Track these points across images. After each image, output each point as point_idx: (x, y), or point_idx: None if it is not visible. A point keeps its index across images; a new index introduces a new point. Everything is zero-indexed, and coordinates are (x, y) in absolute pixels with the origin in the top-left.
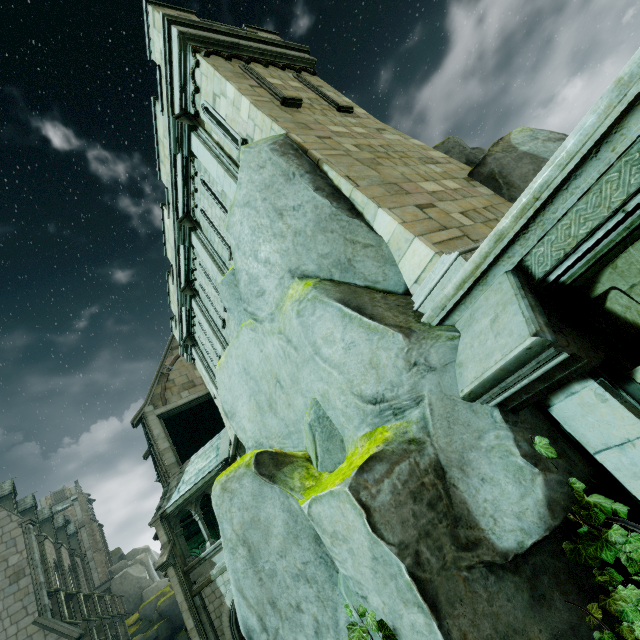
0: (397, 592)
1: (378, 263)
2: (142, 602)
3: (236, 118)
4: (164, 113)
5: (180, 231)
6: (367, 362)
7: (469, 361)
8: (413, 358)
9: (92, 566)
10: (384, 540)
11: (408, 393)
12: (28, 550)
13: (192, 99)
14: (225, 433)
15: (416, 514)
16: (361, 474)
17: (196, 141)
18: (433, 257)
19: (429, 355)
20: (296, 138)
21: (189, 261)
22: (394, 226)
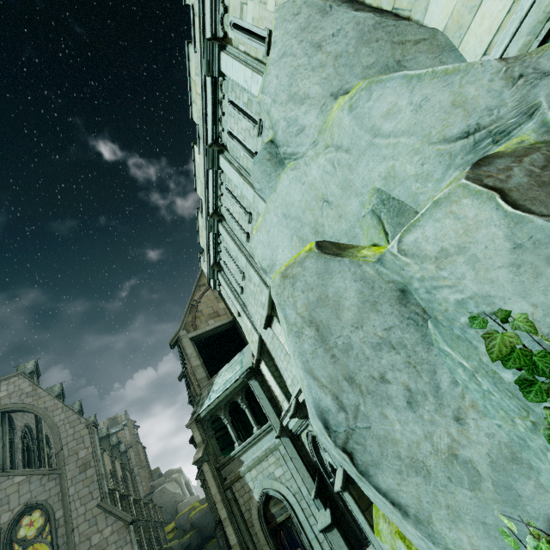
0: None
1: (433, 54)
2: (177, 514)
3: (263, 14)
4: (196, 51)
5: (210, 155)
6: (448, 106)
7: None
8: (516, 72)
9: (138, 480)
10: (534, 214)
11: (514, 109)
12: (93, 447)
13: (221, 22)
14: (247, 349)
15: None
16: (478, 168)
17: (225, 58)
18: (512, 5)
19: (538, 64)
20: None
21: (216, 189)
22: (453, 3)
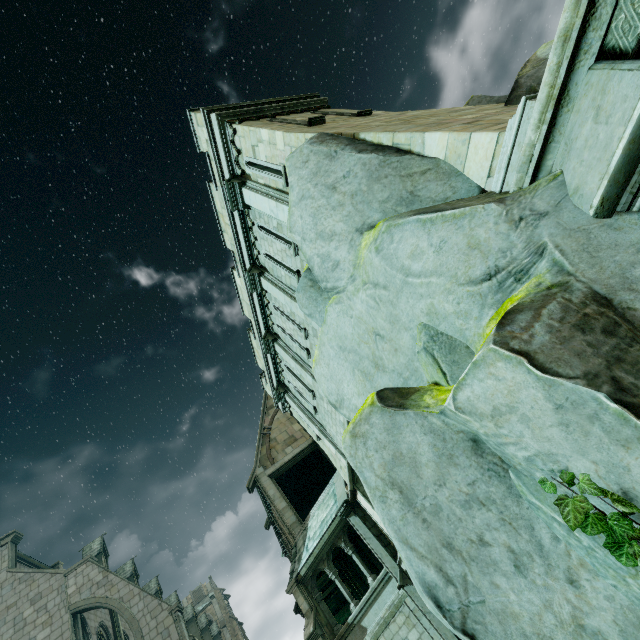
0: (607, 436)
1: (441, 181)
2: None
3: (274, 153)
4: (218, 188)
5: (251, 280)
6: (465, 248)
7: (585, 175)
8: (516, 215)
9: None
10: (562, 377)
11: (524, 250)
12: (181, 639)
13: (237, 162)
14: (337, 476)
15: (592, 344)
16: (502, 328)
17: (247, 192)
18: (498, 137)
19: (533, 205)
20: (329, 132)
21: (264, 308)
22: (446, 138)
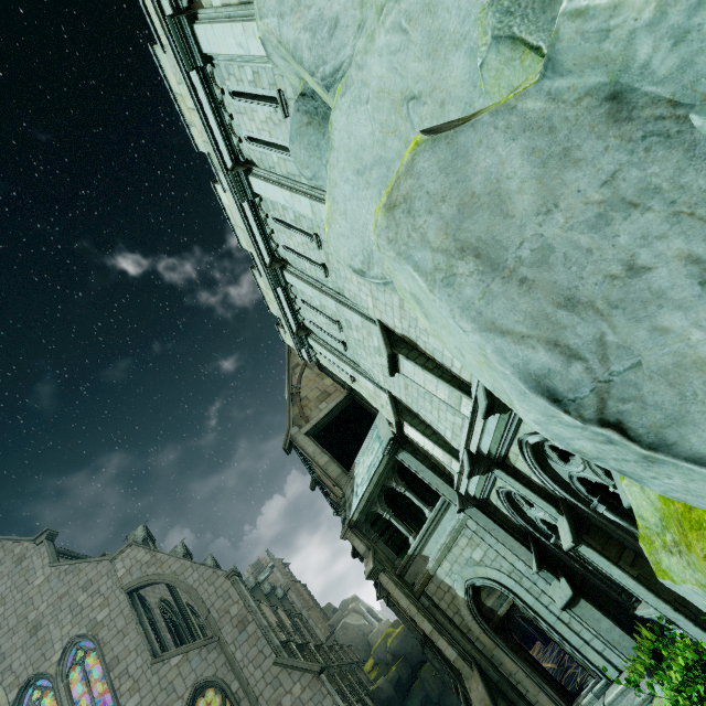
0: None
1: None
2: (371, 648)
3: None
4: (165, 49)
5: (236, 182)
6: None
7: None
8: None
9: (312, 624)
10: None
11: None
12: (242, 599)
13: None
14: (380, 419)
15: None
16: None
17: (201, 30)
18: None
19: None
20: None
21: (262, 227)
22: None
